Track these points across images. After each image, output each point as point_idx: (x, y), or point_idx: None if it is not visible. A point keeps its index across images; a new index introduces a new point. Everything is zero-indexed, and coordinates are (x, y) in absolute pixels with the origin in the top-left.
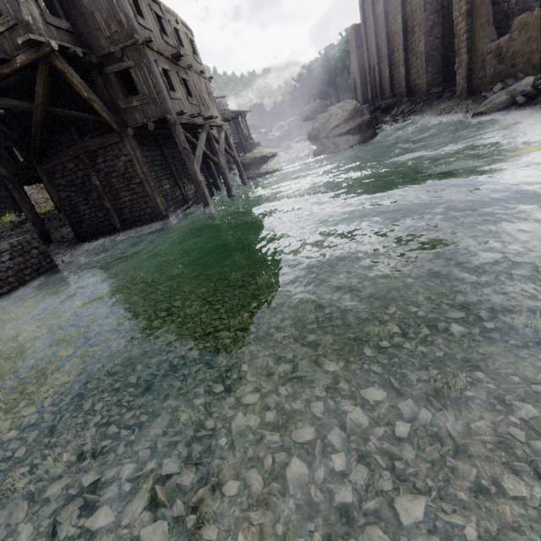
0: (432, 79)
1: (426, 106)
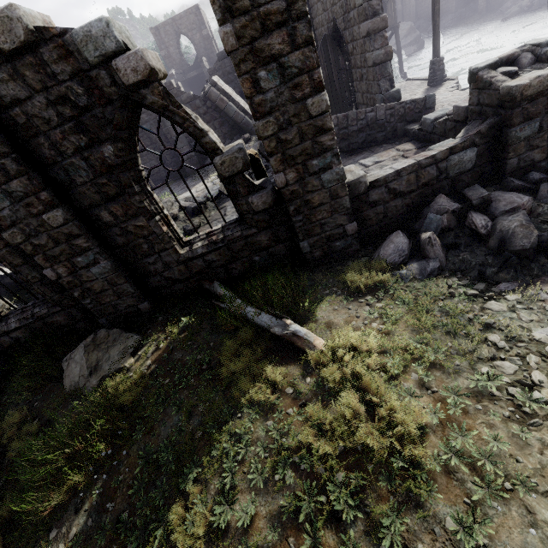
0: (458, 4)
1: (456, 22)
